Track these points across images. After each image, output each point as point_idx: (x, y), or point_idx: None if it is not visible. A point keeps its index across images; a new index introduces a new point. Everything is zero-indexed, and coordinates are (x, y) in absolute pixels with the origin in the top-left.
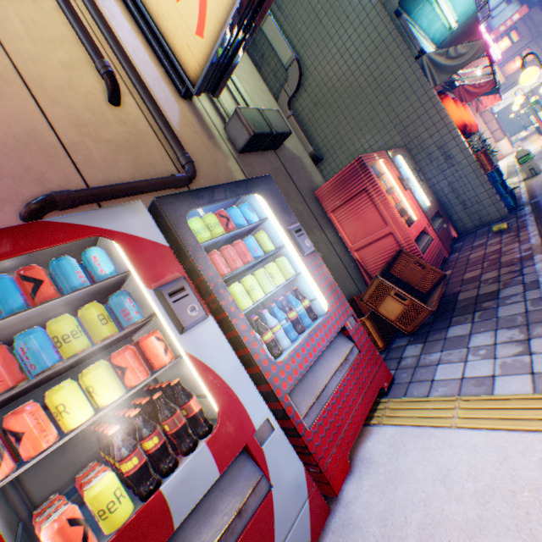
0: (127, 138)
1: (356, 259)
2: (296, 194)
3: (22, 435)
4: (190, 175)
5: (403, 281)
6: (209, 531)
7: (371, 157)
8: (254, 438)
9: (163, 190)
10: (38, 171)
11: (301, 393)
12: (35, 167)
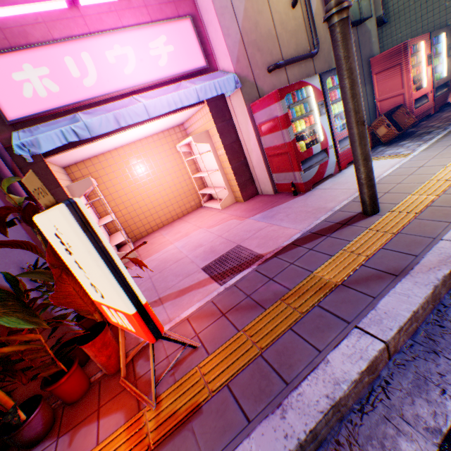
0: (294, 29)
1: (376, 107)
2: (358, 61)
3: (292, 129)
4: (316, 52)
5: (395, 123)
6: (316, 160)
7: (414, 41)
8: (328, 148)
9: (305, 60)
10: (270, 50)
11: (340, 145)
12: (270, 48)
